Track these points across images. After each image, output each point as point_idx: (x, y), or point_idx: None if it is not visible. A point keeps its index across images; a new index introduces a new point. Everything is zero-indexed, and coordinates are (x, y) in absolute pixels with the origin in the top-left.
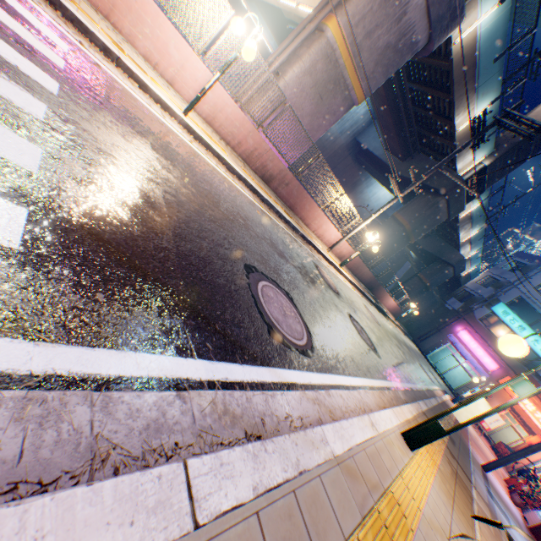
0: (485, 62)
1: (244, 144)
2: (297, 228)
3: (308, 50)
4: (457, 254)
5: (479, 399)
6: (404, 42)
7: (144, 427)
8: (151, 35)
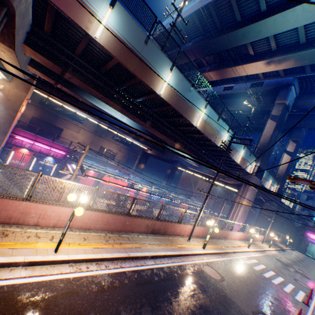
0: (266, 177)
1: (243, 237)
2: (263, 249)
3: (240, 208)
4: (284, 205)
5: None
6: (254, 193)
7: None
8: (233, 235)
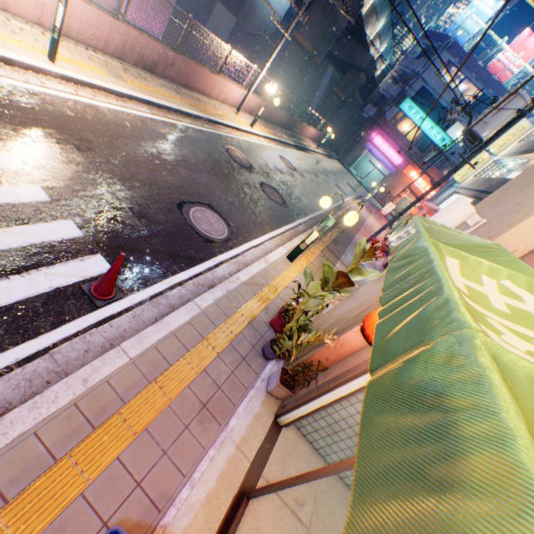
0: None
1: (112, 43)
2: (200, 116)
3: None
4: (368, 56)
5: (314, 232)
6: None
7: (179, 298)
8: None
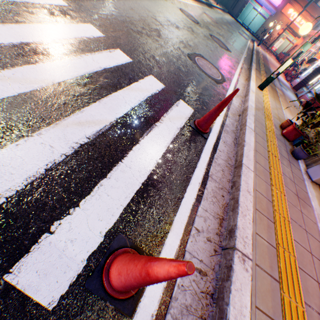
0: None
1: None
2: None
3: None
4: None
5: (288, 60)
6: None
7: (232, 126)
8: None
